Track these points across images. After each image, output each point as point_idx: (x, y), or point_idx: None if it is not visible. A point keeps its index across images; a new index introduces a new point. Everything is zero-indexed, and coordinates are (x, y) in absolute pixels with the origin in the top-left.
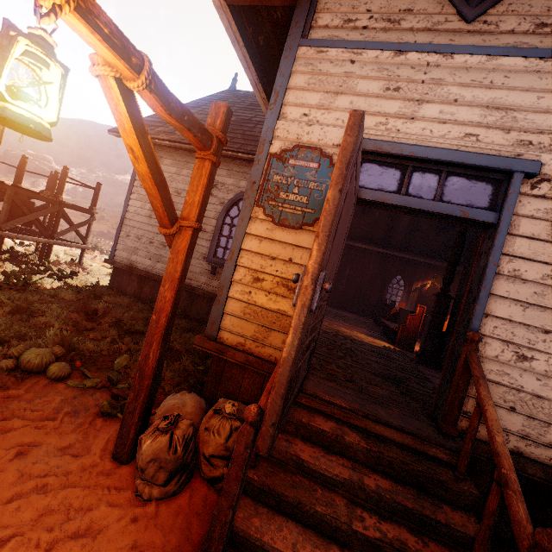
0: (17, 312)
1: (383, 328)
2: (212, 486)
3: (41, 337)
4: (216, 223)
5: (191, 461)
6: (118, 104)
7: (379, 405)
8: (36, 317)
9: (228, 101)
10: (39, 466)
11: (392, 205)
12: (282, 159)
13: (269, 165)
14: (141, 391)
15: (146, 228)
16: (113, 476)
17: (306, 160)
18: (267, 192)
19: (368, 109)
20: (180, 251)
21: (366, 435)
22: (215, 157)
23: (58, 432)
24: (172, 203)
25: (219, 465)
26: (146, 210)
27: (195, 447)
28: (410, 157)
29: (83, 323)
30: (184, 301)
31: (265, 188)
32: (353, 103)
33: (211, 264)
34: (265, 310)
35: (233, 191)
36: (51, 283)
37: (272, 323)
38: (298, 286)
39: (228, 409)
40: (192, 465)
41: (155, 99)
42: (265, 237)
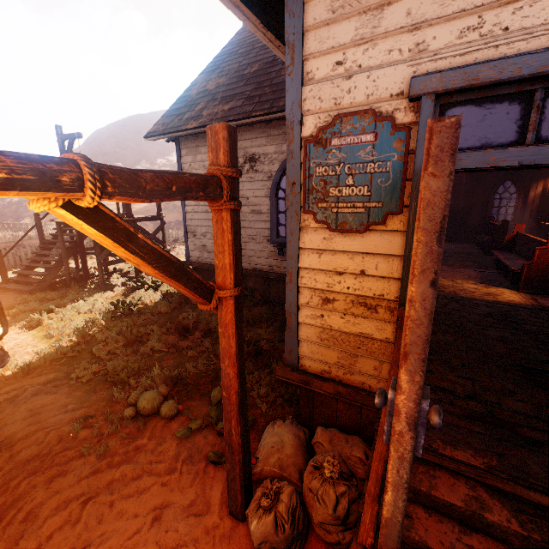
0: (129, 344)
1: (495, 261)
2: (330, 545)
3: (151, 367)
4: (269, 202)
5: (301, 527)
6: (83, 228)
7: (527, 449)
8: (144, 343)
9: (245, 44)
10: (171, 535)
11: (510, 167)
12: (321, 141)
13: (306, 155)
14: (235, 464)
15: (206, 224)
16: (234, 540)
17: (355, 134)
18: (313, 192)
19: (441, 13)
20: (228, 324)
21: (516, 503)
22: (231, 203)
23: (180, 487)
24: (200, 280)
25: (332, 531)
26: (201, 207)
27: (302, 510)
28: (538, 75)
29: (179, 343)
30: (261, 286)
31: (308, 188)
32: (411, 13)
33: (276, 246)
34: (344, 333)
35: (277, 159)
36: (148, 299)
37: (356, 348)
38: (387, 422)
39: (327, 472)
40: (304, 530)
41: (122, 200)
42: (323, 249)
